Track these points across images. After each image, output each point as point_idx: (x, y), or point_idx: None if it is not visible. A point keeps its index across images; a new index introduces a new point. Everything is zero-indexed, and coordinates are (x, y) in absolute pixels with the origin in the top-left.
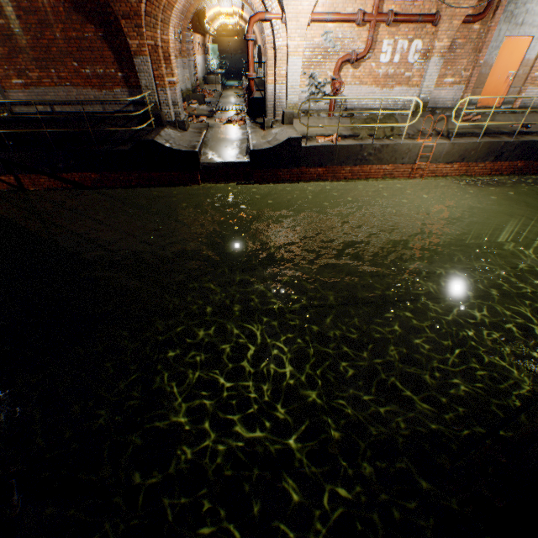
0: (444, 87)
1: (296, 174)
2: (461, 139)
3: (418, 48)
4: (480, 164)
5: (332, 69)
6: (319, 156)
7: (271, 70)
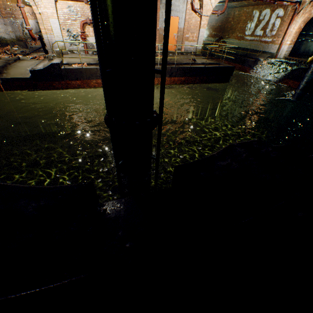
0: None
1: (65, 84)
2: None
3: None
4: None
5: (80, 27)
6: (74, 74)
7: (42, 26)
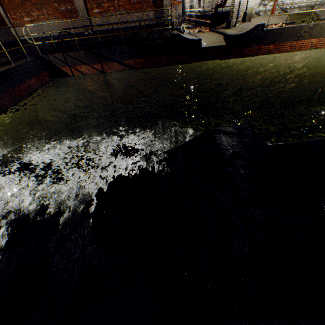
0: None
1: (255, 51)
2: None
3: None
4: None
5: None
6: (272, 36)
7: None
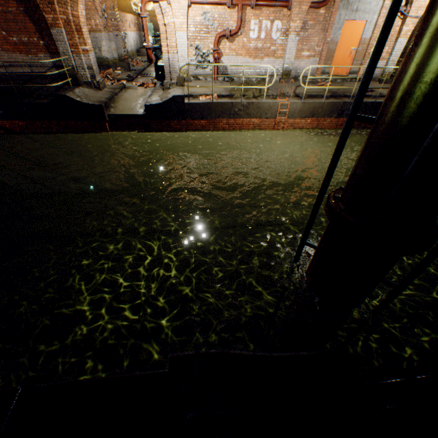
0: (303, 59)
1: (184, 125)
2: (312, 99)
3: (278, 27)
4: (327, 119)
5: (213, 42)
6: (200, 111)
7: (164, 42)
